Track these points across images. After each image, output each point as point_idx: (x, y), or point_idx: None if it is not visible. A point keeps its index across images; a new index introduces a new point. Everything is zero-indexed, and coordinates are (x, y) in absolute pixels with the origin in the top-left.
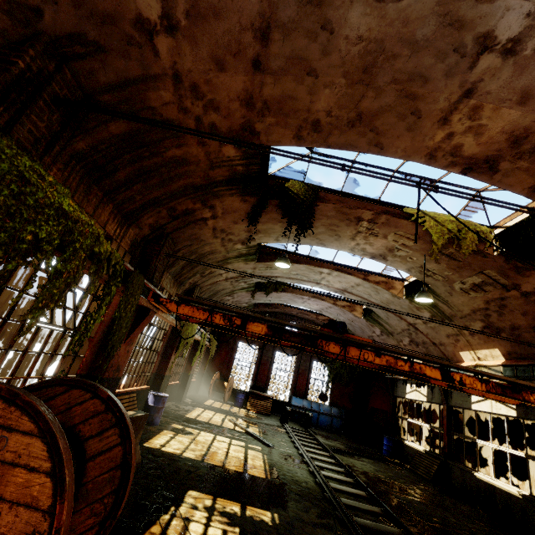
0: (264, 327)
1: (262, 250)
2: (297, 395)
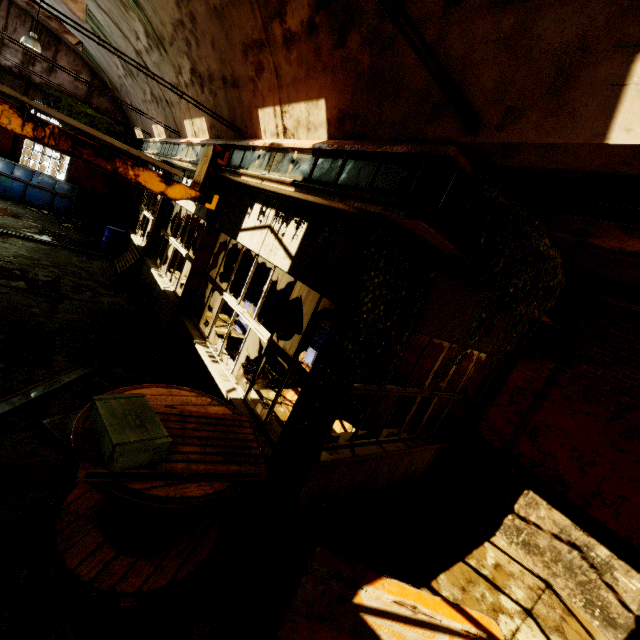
0: None
1: None
2: None
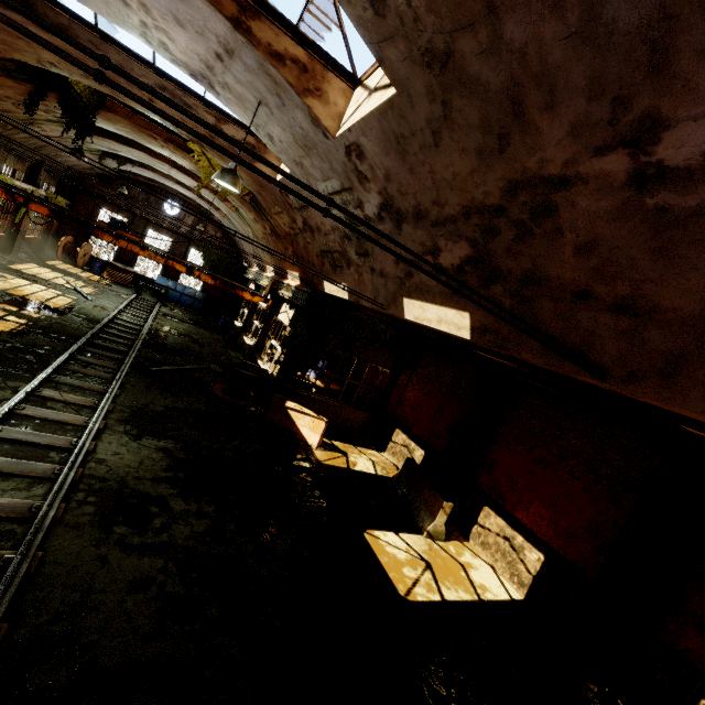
0: (47, 210)
1: None
2: (167, 276)
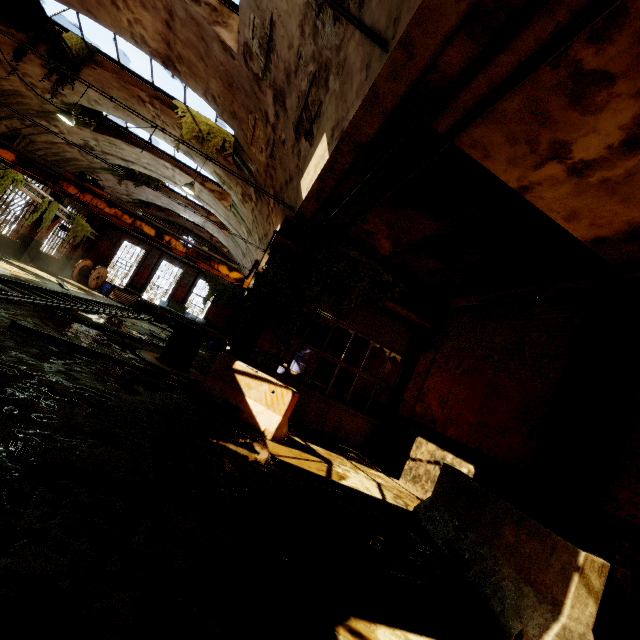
0: (13, 156)
1: (102, 121)
2: None
